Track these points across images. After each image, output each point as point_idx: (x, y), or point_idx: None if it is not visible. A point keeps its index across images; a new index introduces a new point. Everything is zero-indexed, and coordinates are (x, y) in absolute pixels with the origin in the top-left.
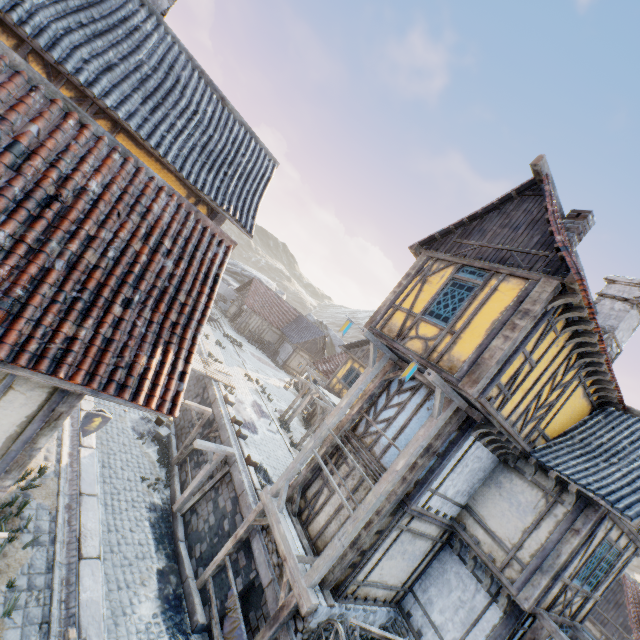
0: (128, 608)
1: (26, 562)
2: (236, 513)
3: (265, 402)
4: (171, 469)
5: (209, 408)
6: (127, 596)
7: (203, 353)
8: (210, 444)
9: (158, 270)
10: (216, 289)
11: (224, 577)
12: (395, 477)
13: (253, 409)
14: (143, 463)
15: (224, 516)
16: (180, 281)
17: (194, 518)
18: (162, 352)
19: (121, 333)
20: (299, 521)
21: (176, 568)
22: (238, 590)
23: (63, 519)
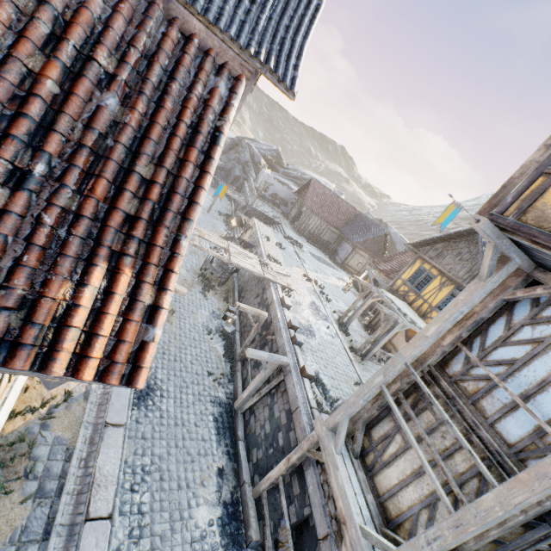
0: (185, 511)
1: (20, 524)
2: (290, 429)
3: (323, 303)
4: (234, 365)
5: (264, 312)
6: (186, 497)
7: (262, 255)
8: (262, 353)
9: (89, 115)
10: (214, 154)
11: (277, 497)
12: (549, 487)
13: (310, 311)
14: (210, 357)
15: (278, 428)
16: (140, 138)
17: (252, 420)
18: (107, 272)
19: (4, 240)
20: (361, 464)
21: (235, 468)
22: (291, 521)
23: (79, 458)
